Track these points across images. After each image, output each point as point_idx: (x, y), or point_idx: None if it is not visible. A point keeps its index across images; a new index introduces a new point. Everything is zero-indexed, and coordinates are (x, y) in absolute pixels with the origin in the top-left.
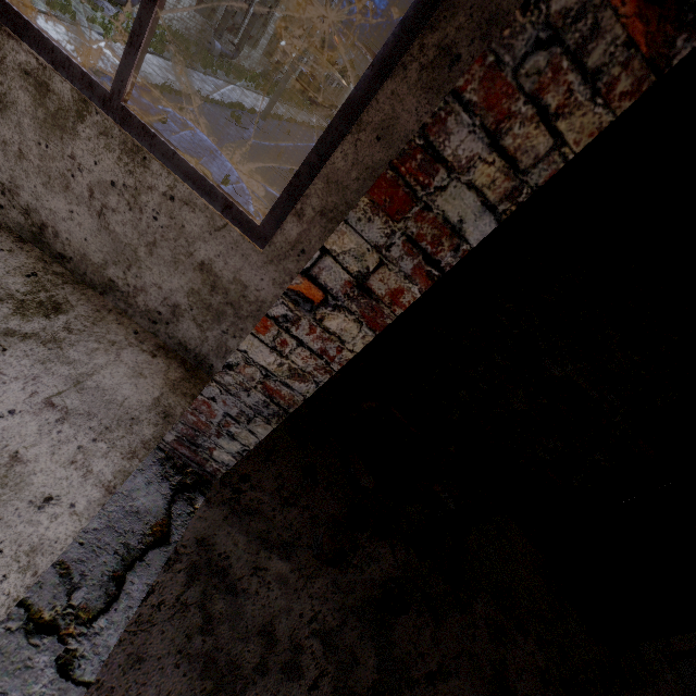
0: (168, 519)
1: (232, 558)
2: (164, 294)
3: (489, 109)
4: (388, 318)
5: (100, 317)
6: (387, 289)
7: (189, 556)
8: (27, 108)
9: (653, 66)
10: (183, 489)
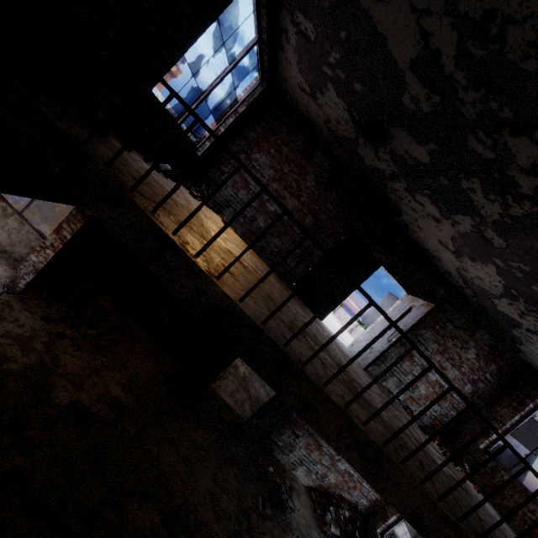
0: (1, 294)
1: (15, 306)
2: (21, 254)
3: (68, 222)
4: (57, 250)
5: (0, 258)
6: (57, 246)
7: (4, 301)
8: (0, 213)
9: (85, 220)
10: (8, 292)
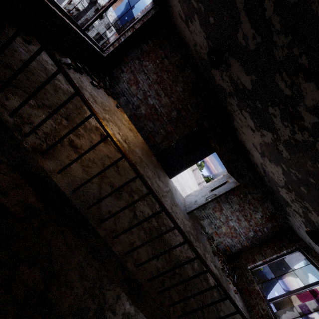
0: None
1: None
2: None
3: None
4: None
5: None
6: None
7: None
8: None
9: None
10: None
